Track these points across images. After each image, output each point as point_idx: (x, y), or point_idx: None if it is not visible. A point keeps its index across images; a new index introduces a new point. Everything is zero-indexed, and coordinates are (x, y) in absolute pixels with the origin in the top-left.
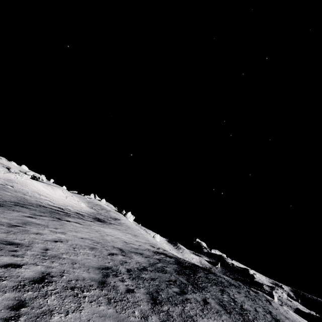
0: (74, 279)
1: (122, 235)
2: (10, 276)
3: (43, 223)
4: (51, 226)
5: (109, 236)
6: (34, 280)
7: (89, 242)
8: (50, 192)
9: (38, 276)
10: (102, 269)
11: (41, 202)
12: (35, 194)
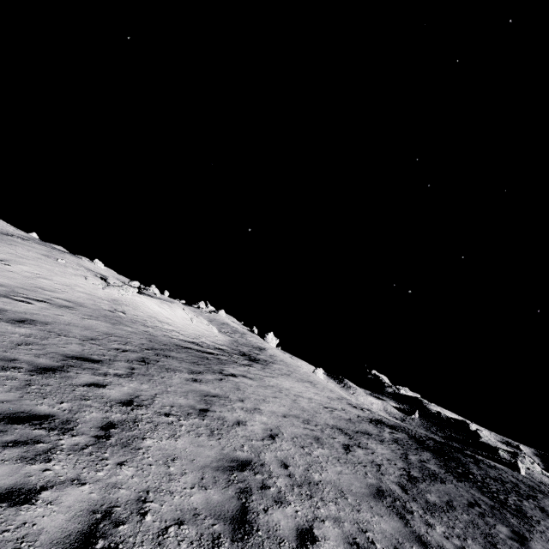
0: (392, 548)
1: (305, 389)
2: None
3: (218, 391)
4: (231, 395)
5: (300, 398)
6: None
7: (300, 425)
8: (168, 314)
9: None
10: (379, 497)
11: (170, 336)
12: (156, 323)
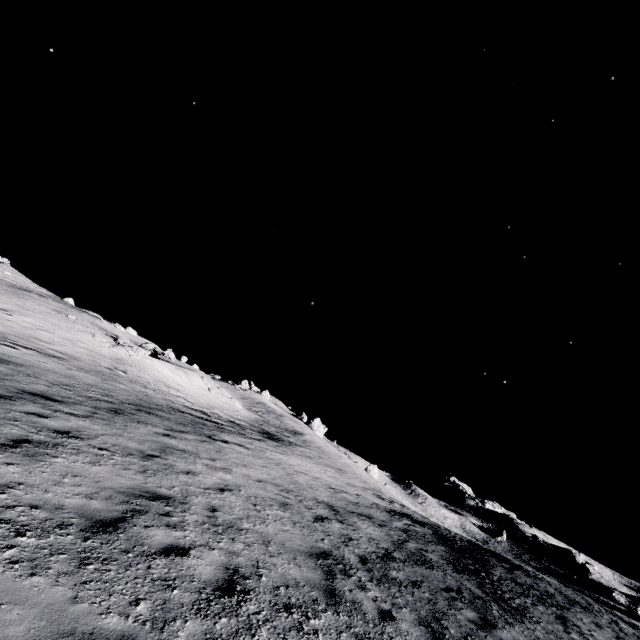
0: (281, 585)
1: (320, 470)
2: (181, 578)
3: (189, 447)
4: (203, 454)
5: (301, 474)
6: (219, 587)
7: (274, 491)
8: (182, 381)
9: (223, 577)
10: (317, 557)
11: (172, 400)
12: (161, 387)
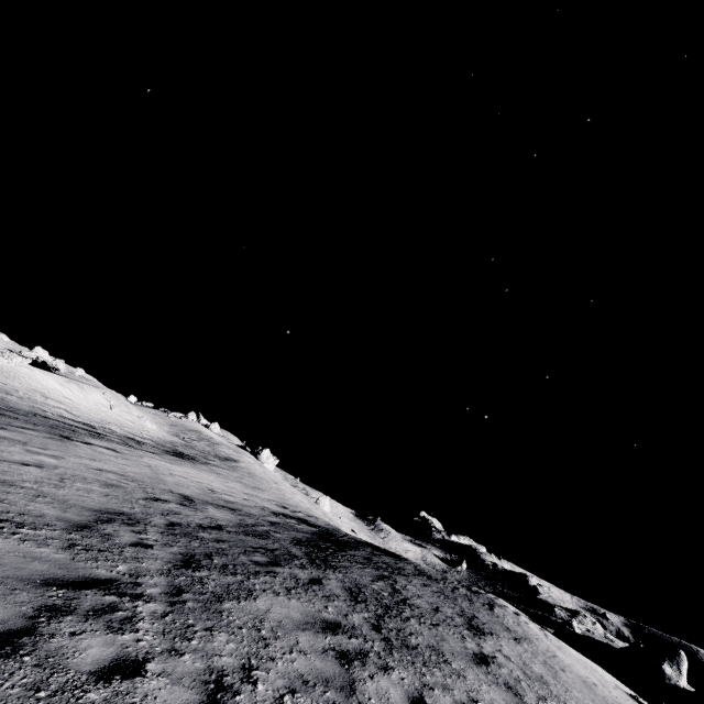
0: (15, 513)
1: (216, 480)
2: None
3: (17, 437)
4: (36, 444)
5: (178, 477)
6: None
7: (112, 477)
8: (73, 395)
9: None
10: (105, 513)
11: (44, 409)
12: (36, 396)
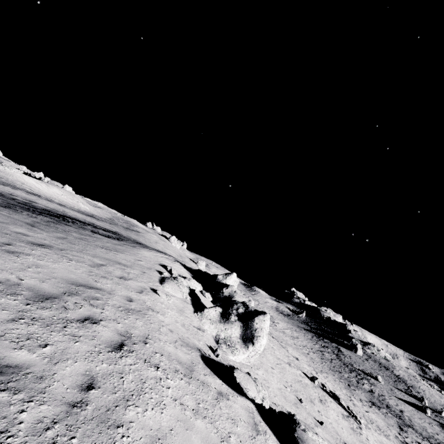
0: None
1: (82, 216)
2: None
3: None
4: None
5: (50, 205)
6: None
7: (1, 189)
8: (41, 187)
9: None
10: None
11: (16, 185)
12: (17, 182)
